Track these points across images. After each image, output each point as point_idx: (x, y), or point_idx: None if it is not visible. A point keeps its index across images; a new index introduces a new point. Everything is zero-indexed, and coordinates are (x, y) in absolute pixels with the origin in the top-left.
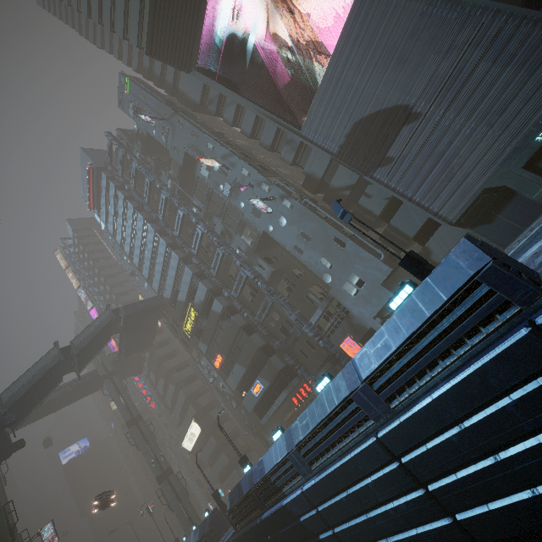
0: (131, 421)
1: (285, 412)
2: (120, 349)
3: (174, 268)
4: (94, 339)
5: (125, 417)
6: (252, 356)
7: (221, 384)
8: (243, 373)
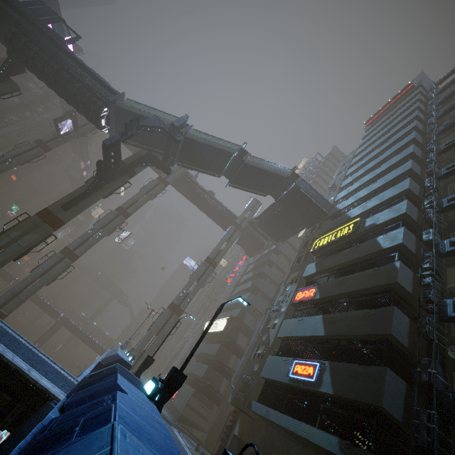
0: (210, 259)
1: (287, 453)
2: (262, 214)
3: (386, 179)
4: (261, 172)
5: (211, 253)
6: (358, 331)
7: (275, 321)
8: (313, 333)
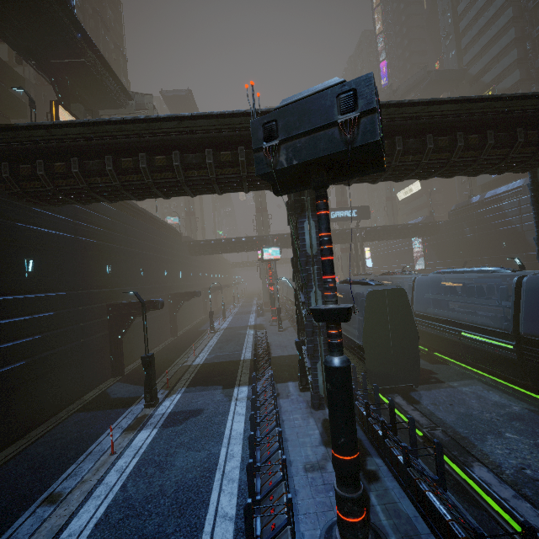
0: None
1: None
2: None
3: (501, 47)
4: (407, 91)
5: None
6: None
7: None
8: None
